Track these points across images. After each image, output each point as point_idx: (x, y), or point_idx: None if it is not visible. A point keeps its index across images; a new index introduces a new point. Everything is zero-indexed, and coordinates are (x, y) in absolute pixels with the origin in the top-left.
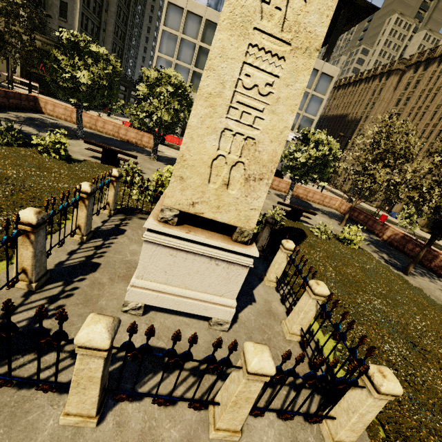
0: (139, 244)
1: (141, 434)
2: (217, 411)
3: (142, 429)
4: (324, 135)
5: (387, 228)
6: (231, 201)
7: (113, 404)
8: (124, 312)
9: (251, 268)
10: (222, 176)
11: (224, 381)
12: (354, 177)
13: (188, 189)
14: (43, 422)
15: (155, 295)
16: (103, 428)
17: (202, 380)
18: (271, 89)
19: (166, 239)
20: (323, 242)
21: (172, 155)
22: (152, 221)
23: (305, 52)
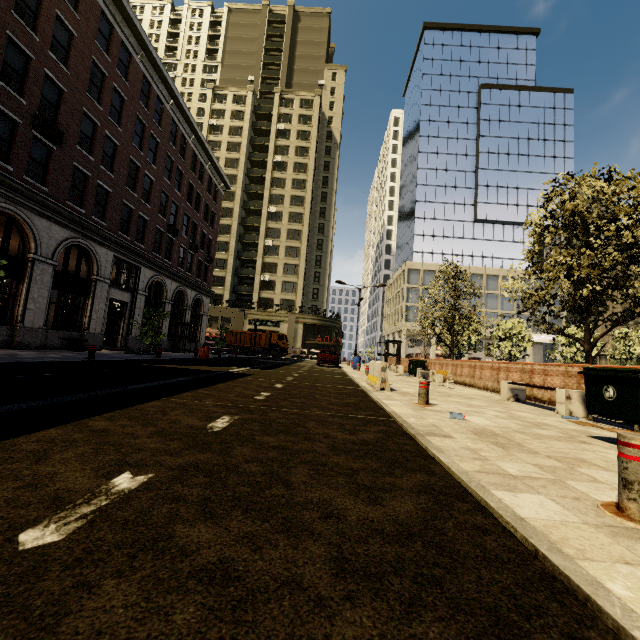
0: None
1: None
2: None
3: None
4: None
5: None
6: None
7: None
8: None
9: None
10: None
11: None
12: None
13: None
14: None
15: None
16: None
17: None
18: None
19: None
20: None
21: None
22: None
23: None
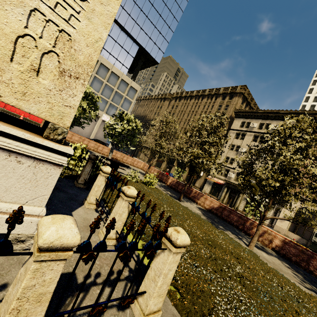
0: None
1: None
2: None
3: None
4: (132, 116)
5: (169, 178)
6: (41, 91)
7: None
8: None
9: (72, 196)
10: (30, 59)
11: None
12: (151, 144)
13: None
14: None
15: None
16: None
17: None
18: None
19: None
20: (134, 183)
21: None
22: None
23: None
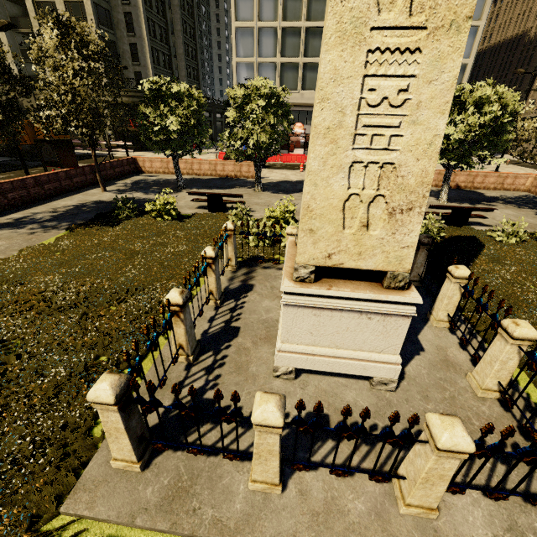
0: (271, 299)
1: (325, 503)
2: (404, 485)
3: (325, 499)
4: (489, 88)
5: None
6: (374, 243)
7: (291, 472)
8: (276, 377)
9: None
10: (358, 217)
11: (403, 450)
12: None
13: (320, 241)
14: (235, 486)
15: (305, 358)
16: (287, 495)
17: (377, 449)
18: (407, 95)
19: (306, 300)
20: (513, 248)
21: (277, 178)
22: (287, 283)
23: (450, 28)
